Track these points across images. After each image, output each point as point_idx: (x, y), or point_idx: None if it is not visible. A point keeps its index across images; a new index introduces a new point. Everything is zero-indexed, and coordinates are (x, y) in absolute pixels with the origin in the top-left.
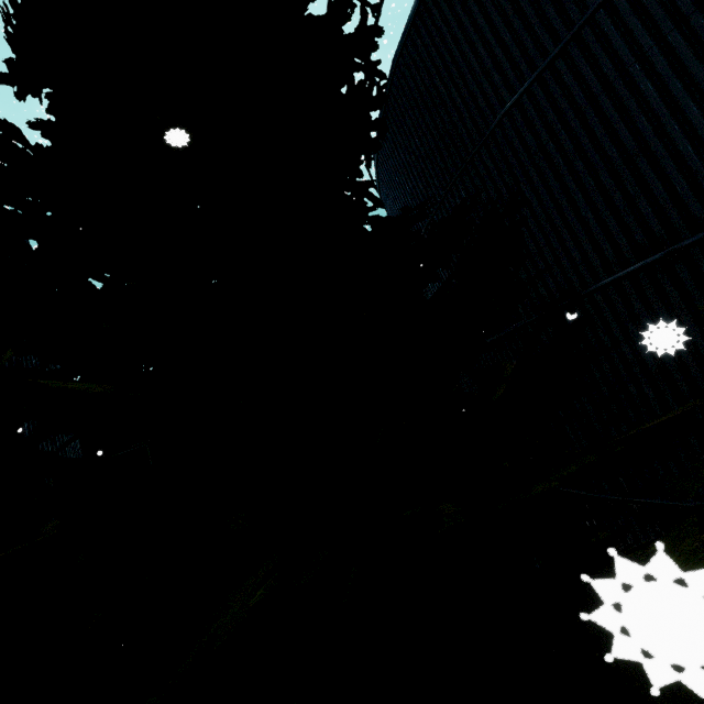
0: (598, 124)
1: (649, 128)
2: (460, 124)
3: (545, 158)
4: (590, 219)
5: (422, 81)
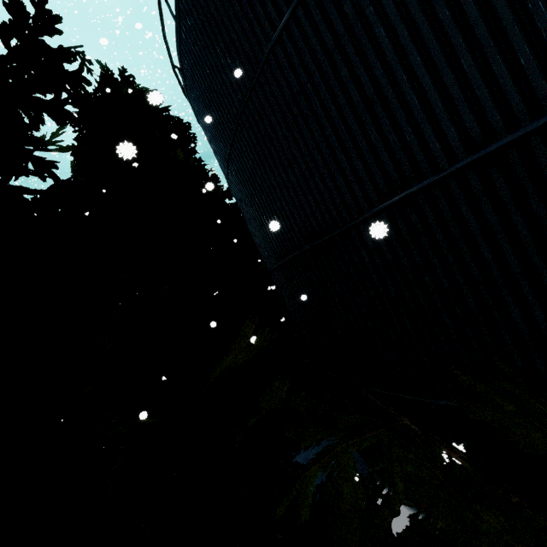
0: (344, 68)
1: (384, 75)
2: (237, 58)
3: (305, 99)
4: (343, 161)
5: (202, 9)
